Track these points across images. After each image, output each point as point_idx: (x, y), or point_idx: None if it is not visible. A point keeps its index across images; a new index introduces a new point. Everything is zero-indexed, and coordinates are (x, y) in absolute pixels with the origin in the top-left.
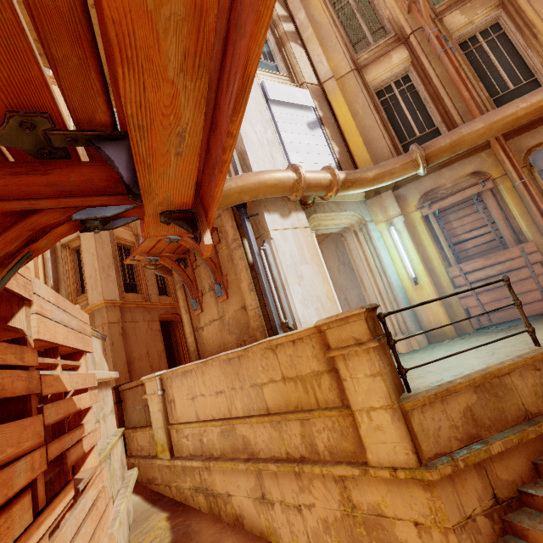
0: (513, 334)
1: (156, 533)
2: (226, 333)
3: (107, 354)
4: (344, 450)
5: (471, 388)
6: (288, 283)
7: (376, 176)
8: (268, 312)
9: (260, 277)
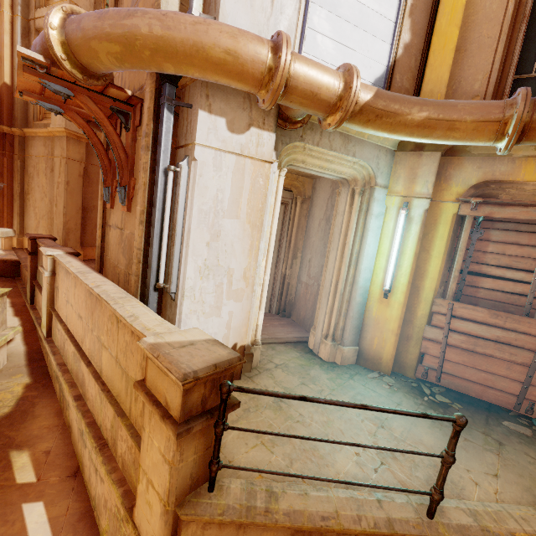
0: (407, 491)
1: (5, 396)
2: (121, 252)
3: (60, 191)
4: (131, 476)
5: (291, 529)
6: (190, 238)
7: (424, 120)
8: (148, 263)
9: (154, 212)
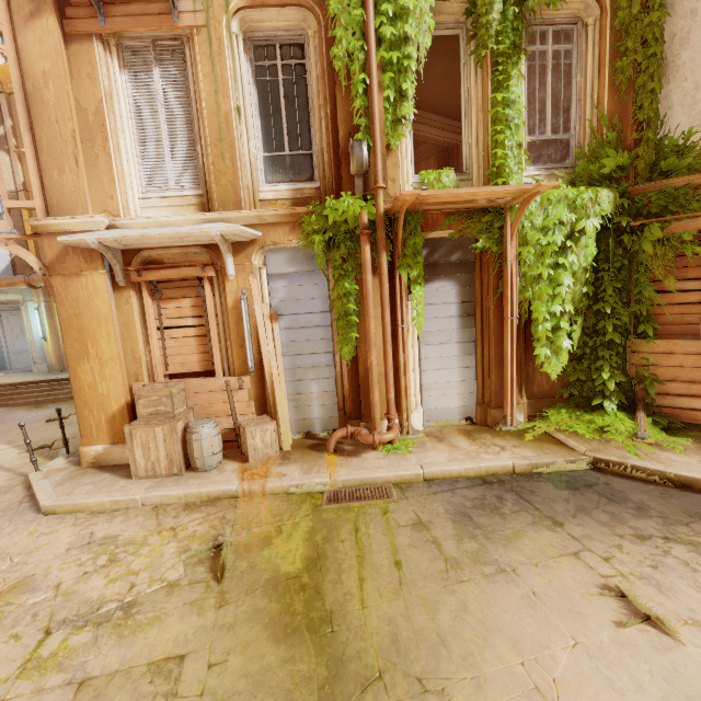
0: None
1: None
2: None
3: None
4: None
5: None
6: None
7: (8, 284)
8: None
9: None
